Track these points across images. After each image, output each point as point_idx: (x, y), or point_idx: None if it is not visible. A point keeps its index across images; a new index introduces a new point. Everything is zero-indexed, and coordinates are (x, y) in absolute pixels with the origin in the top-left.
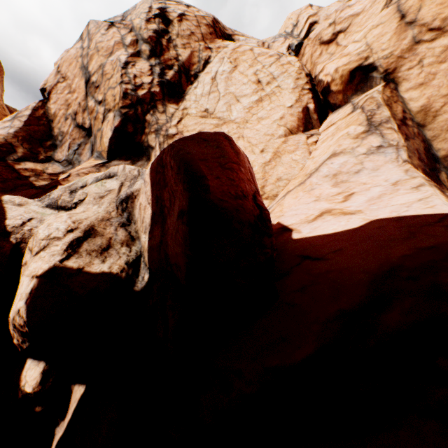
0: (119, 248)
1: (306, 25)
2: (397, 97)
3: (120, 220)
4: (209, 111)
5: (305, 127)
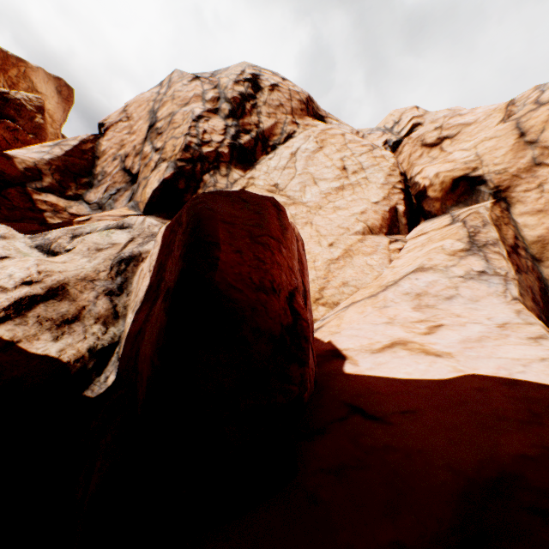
0: (90, 324)
1: (408, 124)
2: (508, 219)
3: (109, 285)
4: (279, 187)
5: (390, 229)
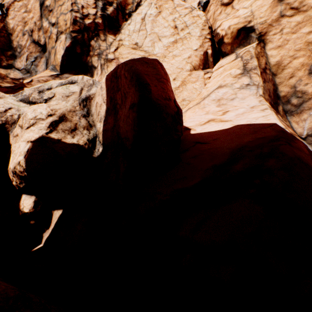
0: (82, 130)
1: None
2: (263, 53)
3: (82, 112)
4: (138, 45)
5: (204, 66)
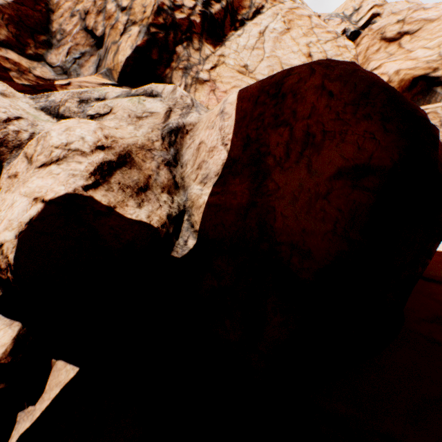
0: (158, 193)
1: (368, 14)
2: None
3: (165, 155)
4: (249, 69)
5: None
